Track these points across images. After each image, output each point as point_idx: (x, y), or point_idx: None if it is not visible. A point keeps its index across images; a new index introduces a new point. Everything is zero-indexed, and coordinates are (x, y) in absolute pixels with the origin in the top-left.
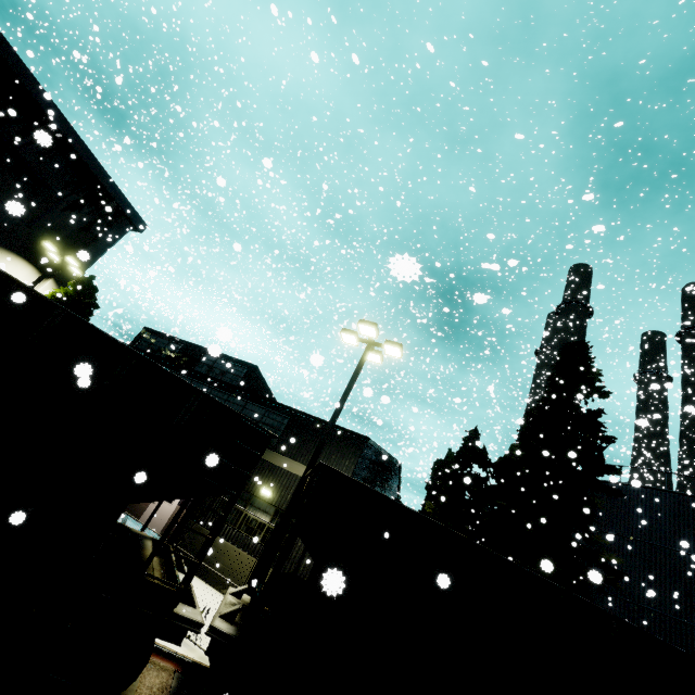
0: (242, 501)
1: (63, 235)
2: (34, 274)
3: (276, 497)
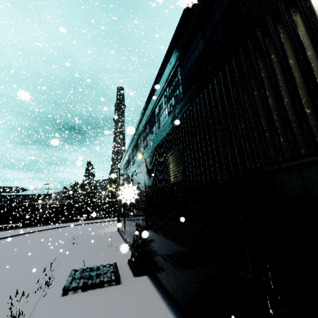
0: None
1: None
2: None
3: None
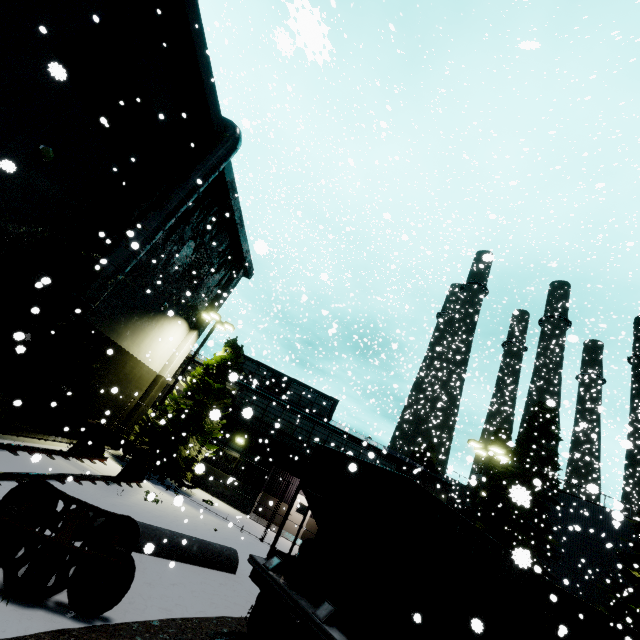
0: None
1: (207, 292)
2: (185, 328)
3: None
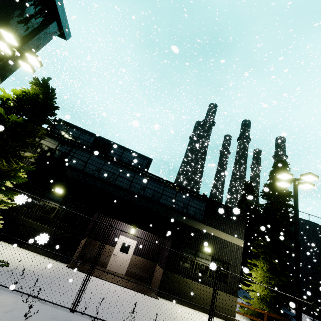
0: (192, 254)
1: (4, 22)
2: None
3: (211, 251)
